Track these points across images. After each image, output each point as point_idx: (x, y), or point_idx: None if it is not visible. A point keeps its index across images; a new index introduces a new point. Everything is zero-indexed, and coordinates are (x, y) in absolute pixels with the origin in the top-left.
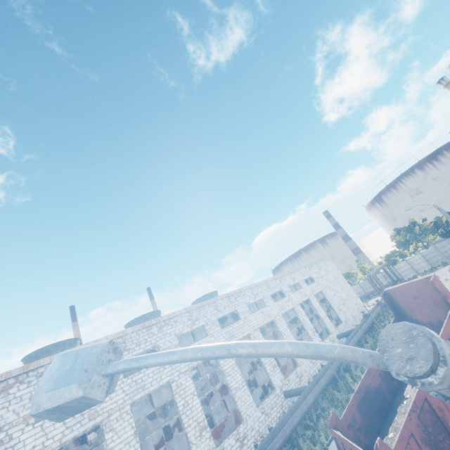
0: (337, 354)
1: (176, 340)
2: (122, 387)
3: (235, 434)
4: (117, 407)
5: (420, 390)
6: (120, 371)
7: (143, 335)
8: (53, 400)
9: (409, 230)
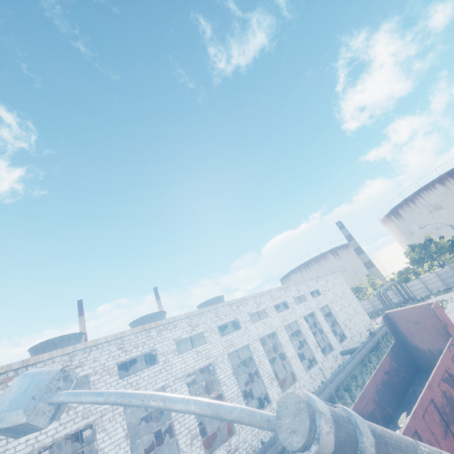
0: (234, 417)
1: (174, 345)
2: (117, 388)
3: (227, 446)
4: (110, 408)
5: (411, 422)
6: (60, 403)
7: (141, 337)
8: (4, 421)
9: (424, 248)
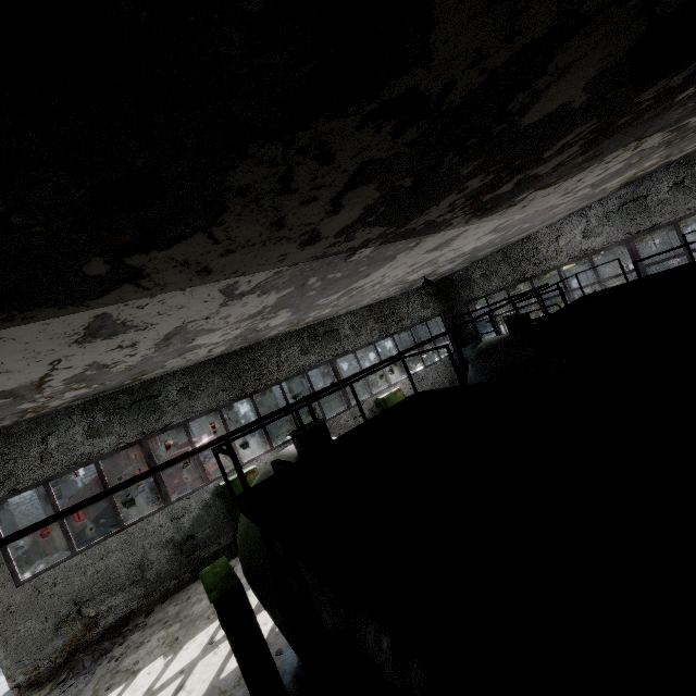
0: None
1: None
2: None
3: None
4: None
5: (66, 505)
6: None
7: None
8: None
9: None
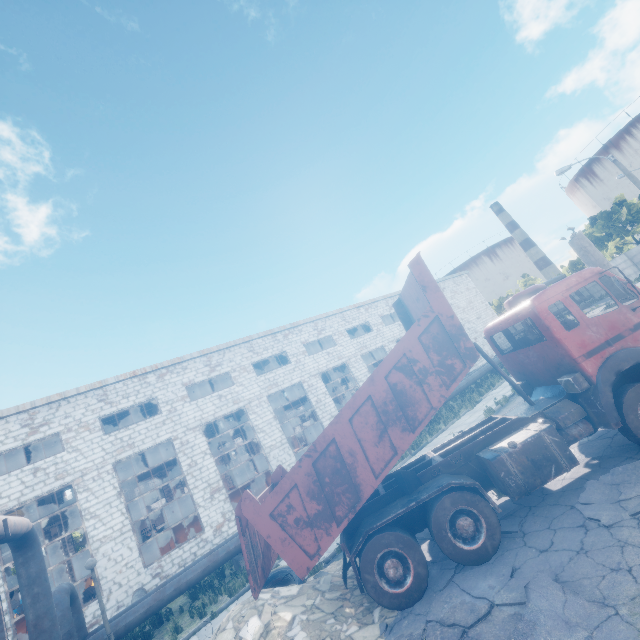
0: None
1: (183, 391)
2: (102, 445)
3: None
4: (94, 466)
5: (329, 429)
6: None
7: (133, 385)
8: None
9: (610, 217)
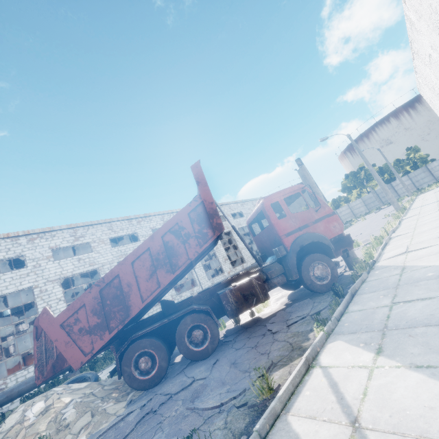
0: None
1: (49, 252)
2: None
3: None
4: None
5: (117, 268)
6: None
7: (5, 244)
8: None
9: (355, 175)
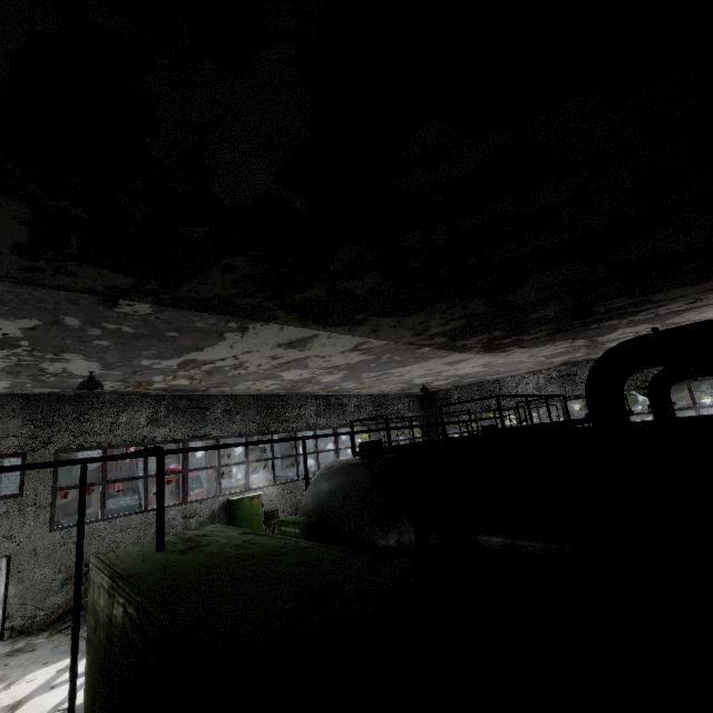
0: None
1: None
2: None
3: None
4: None
5: None
6: None
7: None
8: None
9: None
